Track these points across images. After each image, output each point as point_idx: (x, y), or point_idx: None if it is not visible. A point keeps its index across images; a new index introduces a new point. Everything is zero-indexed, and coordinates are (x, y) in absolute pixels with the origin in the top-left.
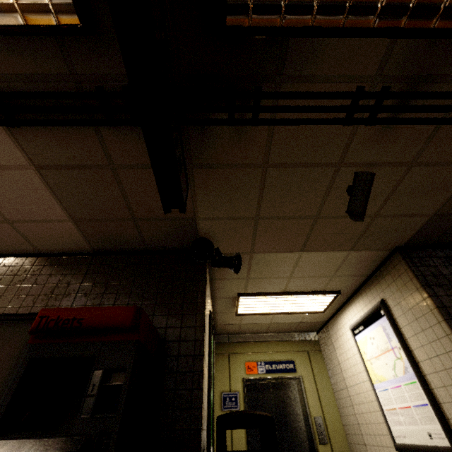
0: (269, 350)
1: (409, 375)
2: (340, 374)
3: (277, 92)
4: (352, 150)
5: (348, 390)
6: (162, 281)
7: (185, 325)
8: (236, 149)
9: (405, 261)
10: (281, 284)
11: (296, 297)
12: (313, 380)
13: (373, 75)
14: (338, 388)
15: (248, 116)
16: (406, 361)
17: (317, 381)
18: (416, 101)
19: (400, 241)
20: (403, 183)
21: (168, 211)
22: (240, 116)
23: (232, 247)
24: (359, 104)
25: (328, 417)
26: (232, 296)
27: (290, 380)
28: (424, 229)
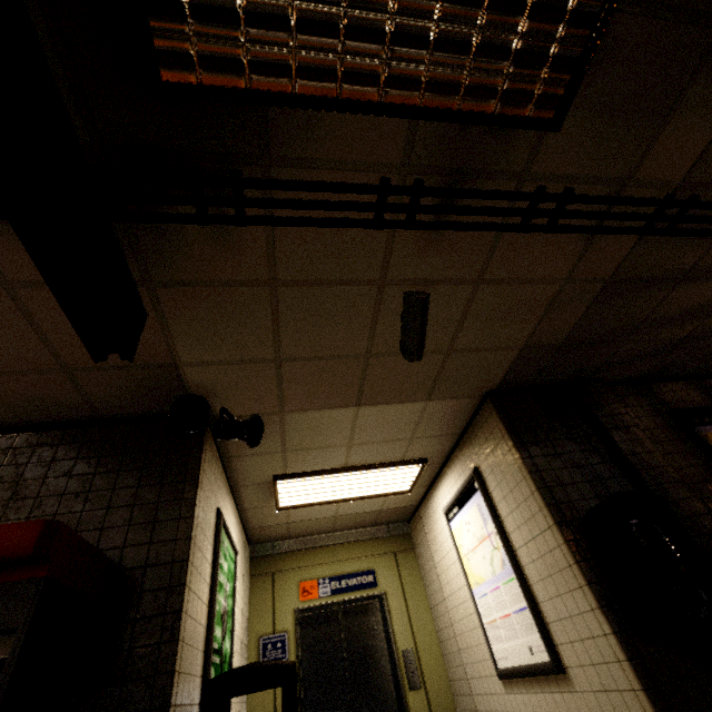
0: (337, 558)
1: (507, 570)
2: (436, 581)
3: (264, 180)
4: (394, 262)
5: (446, 602)
6: (124, 469)
7: (158, 539)
8: (221, 259)
9: (496, 412)
10: (339, 457)
11: (365, 474)
12: (402, 595)
13: (398, 163)
14: (435, 601)
15: (229, 211)
16: (503, 550)
17: (407, 596)
18: (463, 200)
19: (489, 384)
20: (474, 307)
21: (101, 359)
22: (217, 211)
23: (248, 406)
24: (389, 200)
25: (423, 647)
26: (266, 480)
27: (369, 600)
28: (516, 366)
